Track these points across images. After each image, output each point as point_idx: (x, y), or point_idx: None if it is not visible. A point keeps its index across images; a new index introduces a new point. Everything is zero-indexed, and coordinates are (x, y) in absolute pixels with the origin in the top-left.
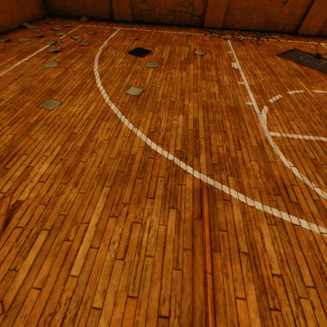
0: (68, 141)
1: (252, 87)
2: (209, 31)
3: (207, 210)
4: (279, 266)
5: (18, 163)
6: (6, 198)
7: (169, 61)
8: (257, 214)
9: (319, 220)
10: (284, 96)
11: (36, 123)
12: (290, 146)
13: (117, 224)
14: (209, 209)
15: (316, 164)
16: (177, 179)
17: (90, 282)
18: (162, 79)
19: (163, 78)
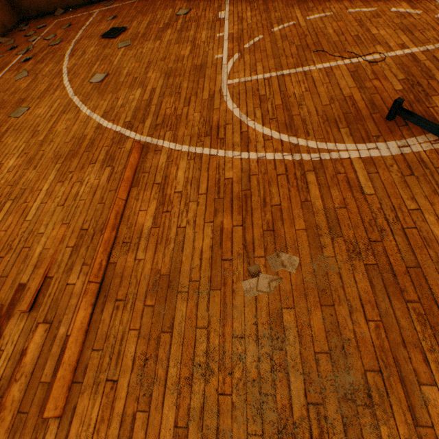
0: (32, 139)
1: (231, 36)
2: None
3: (135, 161)
4: (183, 186)
5: None
6: None
7: (145, 33)
8: (181, 155)
9: (238, 147)
10: (266, 36)
11: (6, 131)
12: (244, 89)
13: (63, 186)
14: (140, 160)
15: (263, 100)
16: (119, 145)
17: (38, 222)
18: (131, 57)
19: (132, 56)
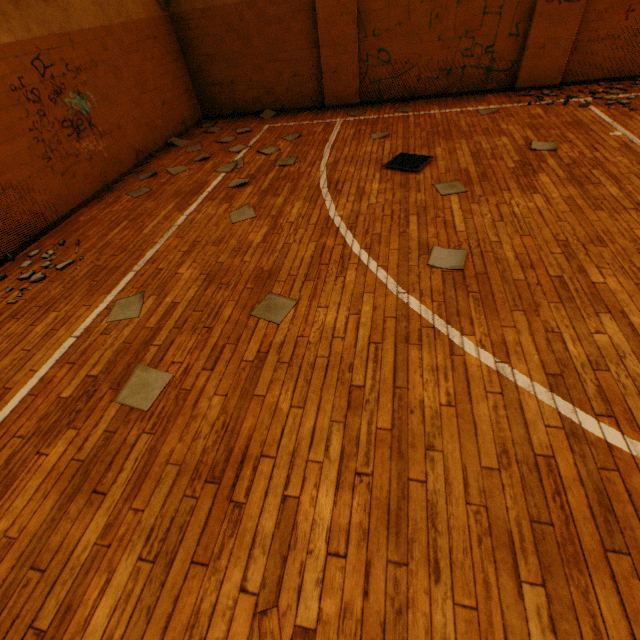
0: (350, 412)
1: None
2: (531, 95)
3: None
4: None
5: (257, 484)
6: (268, 618)
7: (482, 173)
8: None
9: None
10: None
11: (259, 360)
12: None
13: None
14: None
15: None
16: None
17: None
18: (492, 220)
19: (493, 218)
